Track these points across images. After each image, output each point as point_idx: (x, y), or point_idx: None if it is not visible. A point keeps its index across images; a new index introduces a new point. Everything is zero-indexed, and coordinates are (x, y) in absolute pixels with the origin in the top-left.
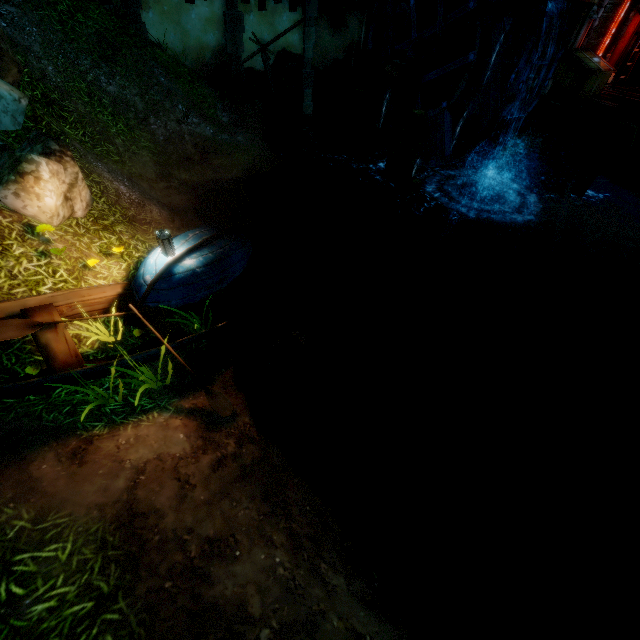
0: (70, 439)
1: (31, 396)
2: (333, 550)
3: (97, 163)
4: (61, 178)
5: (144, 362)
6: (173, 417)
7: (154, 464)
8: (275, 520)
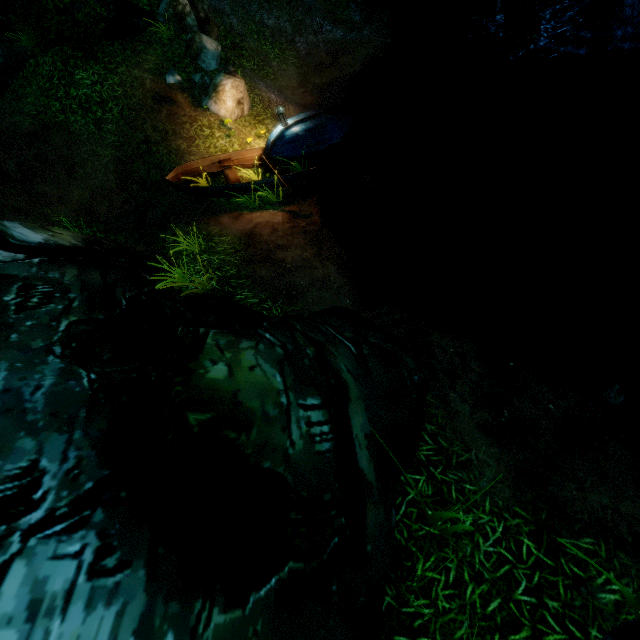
0: (234, 213)
1: (222, 200)
2: (337, 262)
3: (260, 82)
4: (234, 90)
5: (269, 188)
6: (279, 212)
7: (264, 223)
8: (312, 247)
